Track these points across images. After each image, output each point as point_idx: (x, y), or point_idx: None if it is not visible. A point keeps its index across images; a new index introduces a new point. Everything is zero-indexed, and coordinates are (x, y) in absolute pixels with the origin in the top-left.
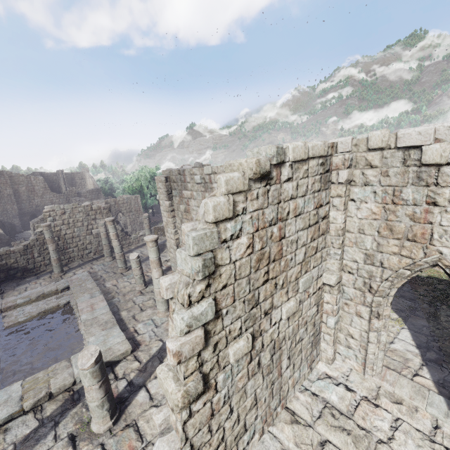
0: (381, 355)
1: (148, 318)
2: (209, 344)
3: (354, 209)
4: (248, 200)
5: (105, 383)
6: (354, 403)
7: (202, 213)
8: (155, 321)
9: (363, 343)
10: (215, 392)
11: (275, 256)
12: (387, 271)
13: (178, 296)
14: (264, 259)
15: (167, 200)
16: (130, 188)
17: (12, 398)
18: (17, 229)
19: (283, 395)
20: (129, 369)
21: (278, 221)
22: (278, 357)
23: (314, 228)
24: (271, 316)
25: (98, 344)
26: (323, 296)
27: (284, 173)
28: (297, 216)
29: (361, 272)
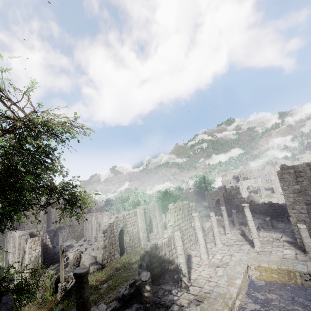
0: None
1: None
2: None
3: None
4: None
5: None
6: None
7: None
8: None
9: None
10: None
11: None
12: None
13: None
14: None
15: (297, 184)
16: (135, 202)
17: None
18: None
19: None
20: None
21: None
22: None
23: None
24: None
25: None
26: None
27: None
28: None
29: None
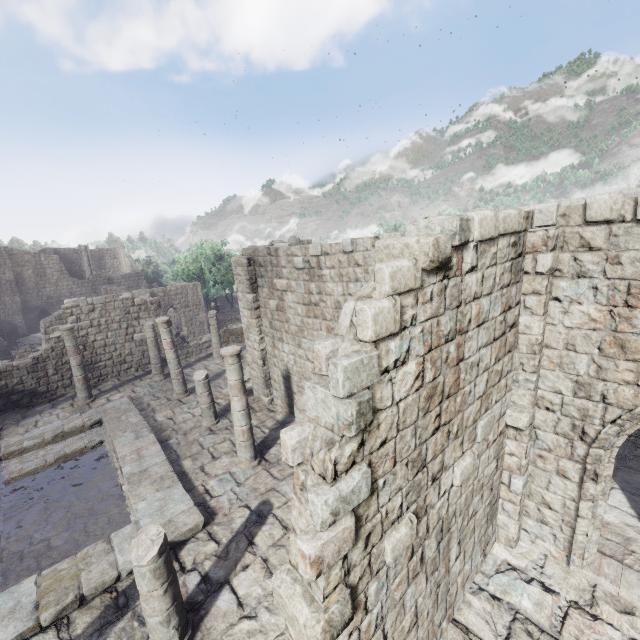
0: (596, 536)
1: (225, 470)
2: (359, 538)
3: (558, 314)
4: (419, 304)
5: (172, 585)
6: (559, 614)
7: (346, 324)
8: (236, 476)
9: (568, 517)
10: (364, 613)
11: (451, 389)
12: (613, 409)
13: (314, 462)
14: (436, 394)
15: (250, 292)
16: (185, 272)
17: (22, 605)
18: (20, 331)
19: (450, 601)
20: (201, 554)
21: (456, 335)
22: (445, 544)
23: (500, 343)
24: (440, 482)
25: (152, 513)
26: (505, 444)
27: (466, 259)
28: (480, 326)
29: (567, 409)
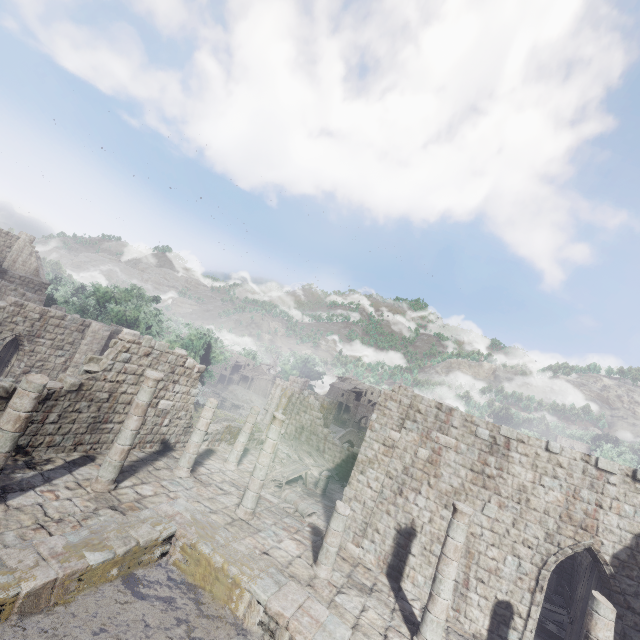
0: None
1: None
2: None
3: None
4: None
5: None
6: None
7: None
8: None
9: None
10: None
11: None
12: None
13: None
14: None
15: (399, 430)
16: (123, 316)
17: None
18: None
19: None
20: None
21: None
22: None
23: None
24: None
25: None
26: None
27: None
28: None
29: None
